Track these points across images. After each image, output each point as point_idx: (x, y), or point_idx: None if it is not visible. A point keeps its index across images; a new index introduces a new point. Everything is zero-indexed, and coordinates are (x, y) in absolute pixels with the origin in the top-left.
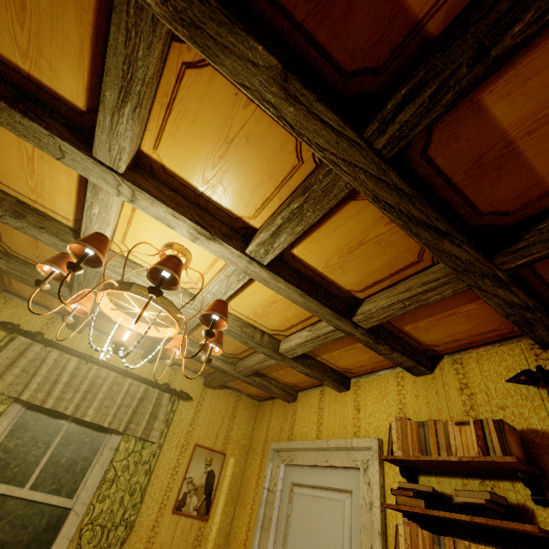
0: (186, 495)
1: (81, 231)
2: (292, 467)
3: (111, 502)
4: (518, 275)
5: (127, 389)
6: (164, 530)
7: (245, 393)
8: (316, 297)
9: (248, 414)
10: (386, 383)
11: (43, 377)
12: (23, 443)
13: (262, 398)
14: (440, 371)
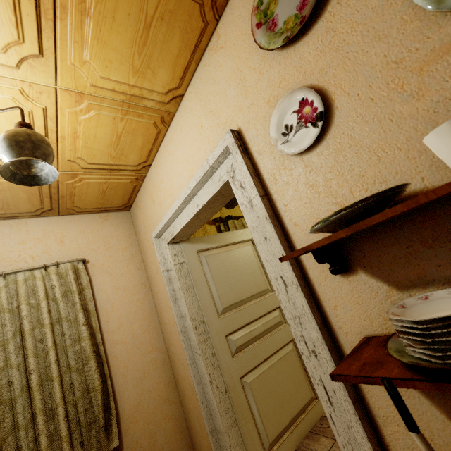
0: None
1: None
2: None
3: None
4: None
5: None
6: None
7: None
8: None
9: None
10: None
11: None
12: None
13: None
14: None
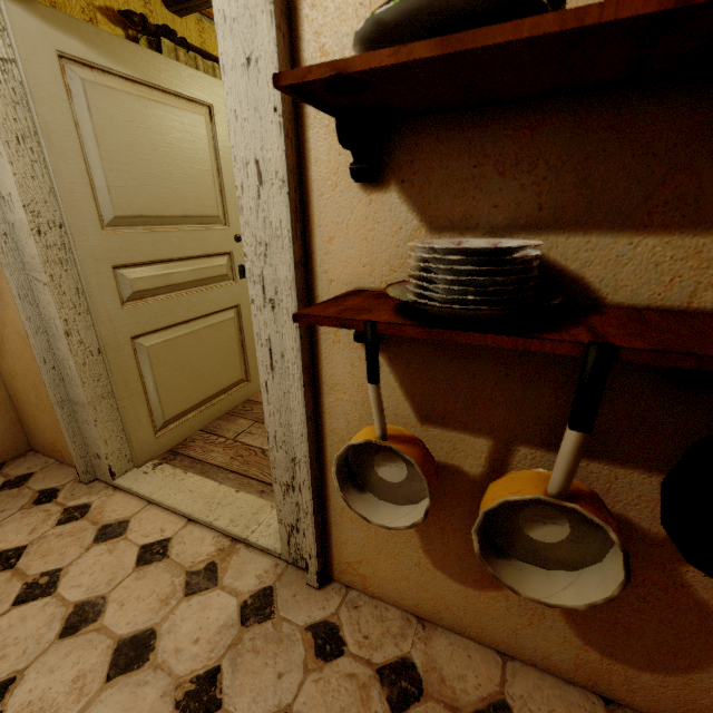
0: None
1: None
2: None
3: None
4: None
5: None
6: None
7: None
8: None
9: None
10: None
11: None
12: None
13: None
14: None
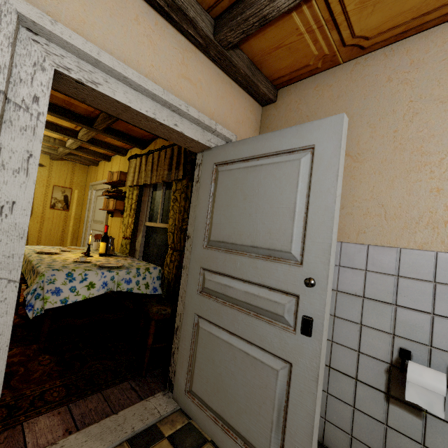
0: (55, 203)
1: None
2: (97, 191)
3: None
4: (115, 129)
5: None
6: (48, 214)
7: (78, 162)
8: (56, 131)
9: (82, 172)
10: (118, 159)
11: None
12: None
13: (88, 164)
14: (128, 155)
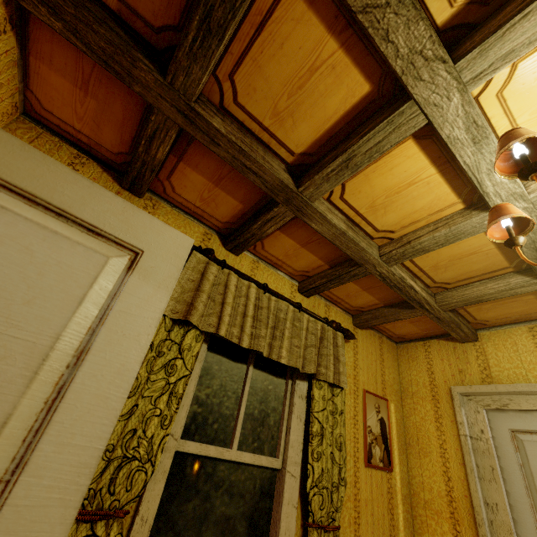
0: (370, 446)
1: (523, 8)
2: (504, 412)
3: (325, 459)
4: None
5: (306, 326)
6: (363, 485)
7: (386, 334)
8: None
9: (391, 357)
10: None
11: (231, 307)
12: (213, 393)
13: (402, 340)
14: None
